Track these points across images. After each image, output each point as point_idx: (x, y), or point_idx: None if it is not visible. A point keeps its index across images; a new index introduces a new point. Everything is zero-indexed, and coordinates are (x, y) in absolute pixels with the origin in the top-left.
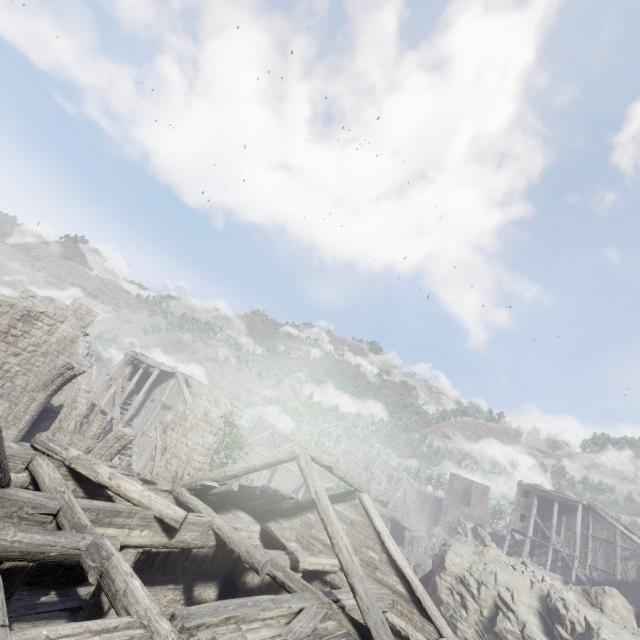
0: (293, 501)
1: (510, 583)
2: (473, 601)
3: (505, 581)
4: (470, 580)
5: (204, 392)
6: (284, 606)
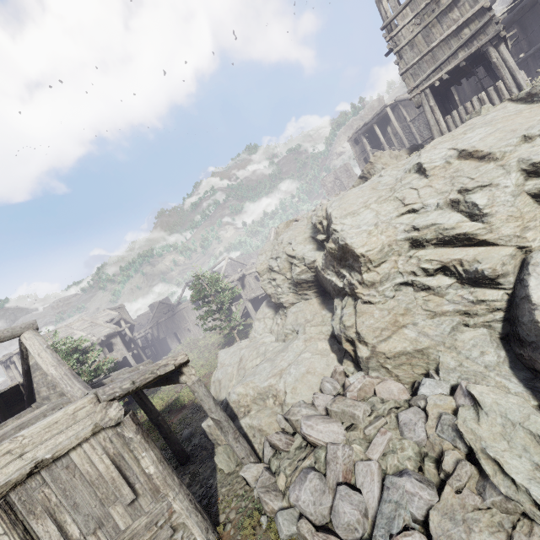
0: (21, 387)
1: (291, 237)
2: (280, 276)
3: (287, 240)
4: (272, 264)
5: (75, 328)
6: None
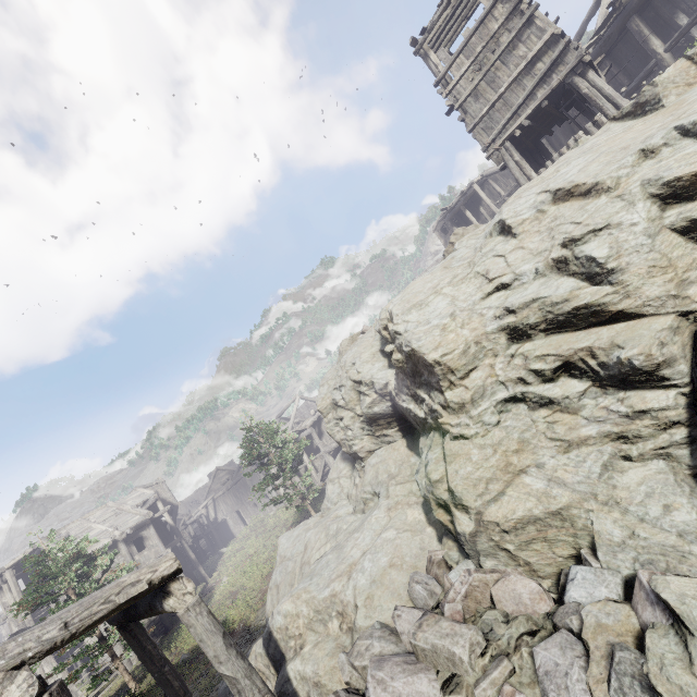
0: None
1: (355, 355)
2: (348, 412)
3: (351, 359)
4: (336, 396)
5: (94, 520)
6: None
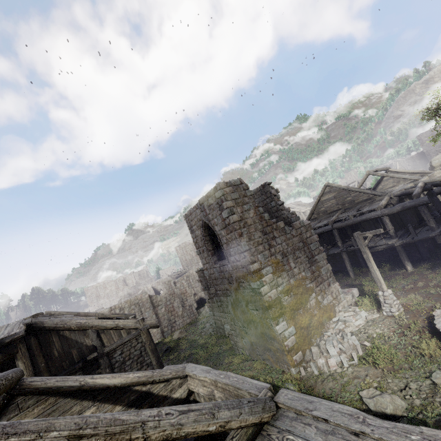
0: (371, 189)
1: None
2: None
3: None
4: None
5: (292, 206)
6: (395, 188)
